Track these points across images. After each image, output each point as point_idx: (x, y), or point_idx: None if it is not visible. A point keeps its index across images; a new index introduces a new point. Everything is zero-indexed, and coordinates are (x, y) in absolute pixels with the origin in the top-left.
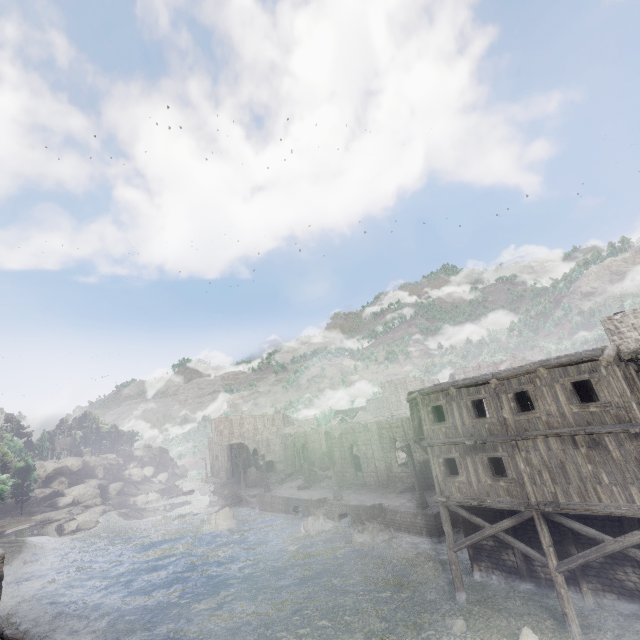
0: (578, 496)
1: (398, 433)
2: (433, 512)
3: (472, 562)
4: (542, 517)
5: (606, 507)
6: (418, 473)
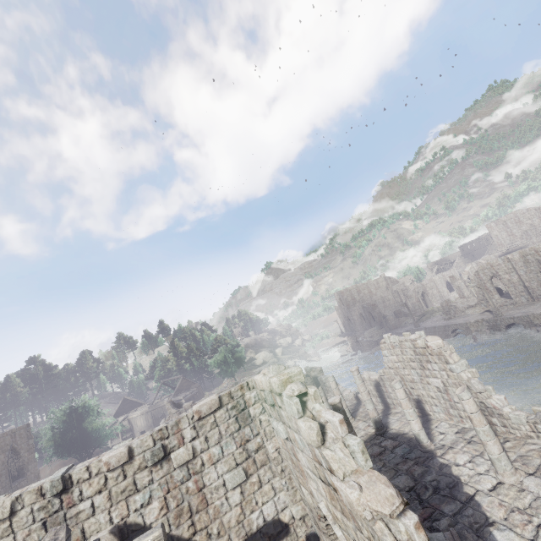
0: None
1: None
2: None
3: None
4: None
5: None
6: None
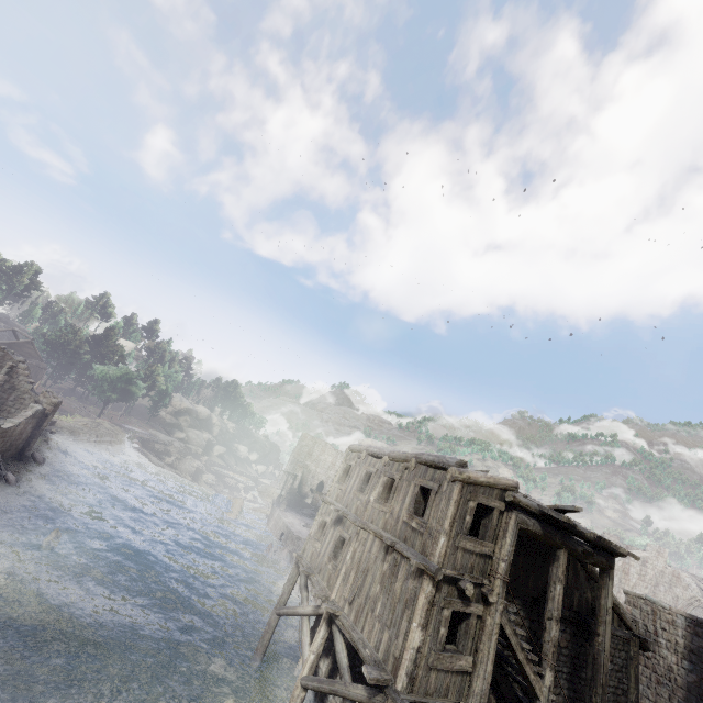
0: (355, 614)
1: None
2: None
3: None
4: (328, 619)
5: (360, 640)
6: None
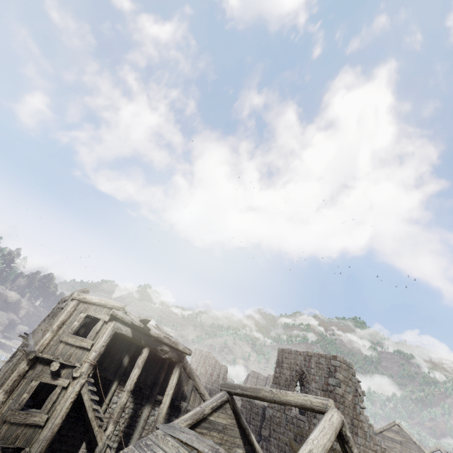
0: None
1: None
2: None
3: None
4: None
5: None
6: None
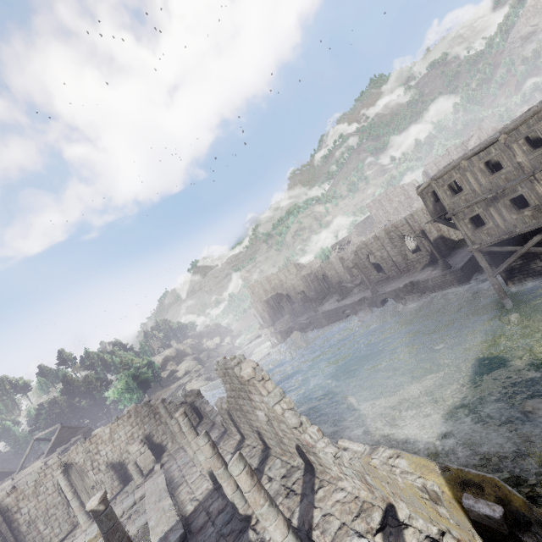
0: None
1: (405, 230)
2: (458, 268)
3: (506, 281)
4: None
5: None
6: (431, 251)
